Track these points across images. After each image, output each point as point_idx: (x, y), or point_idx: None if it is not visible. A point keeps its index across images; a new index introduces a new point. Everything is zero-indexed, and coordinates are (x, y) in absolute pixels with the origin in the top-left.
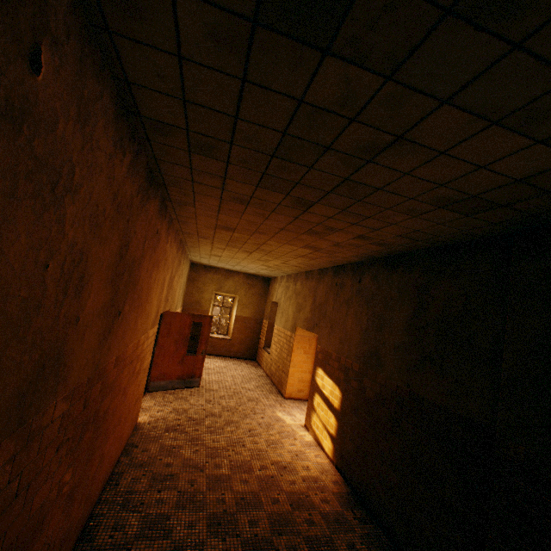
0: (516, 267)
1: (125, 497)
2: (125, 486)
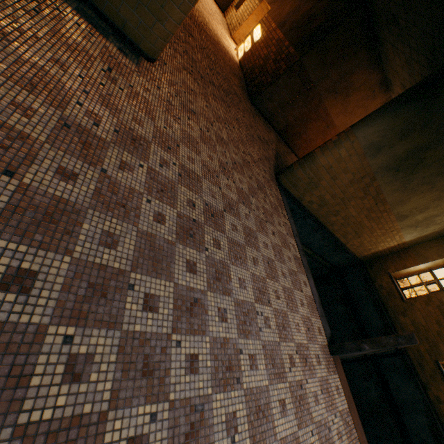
0: (337, 3)
1: None
2: None
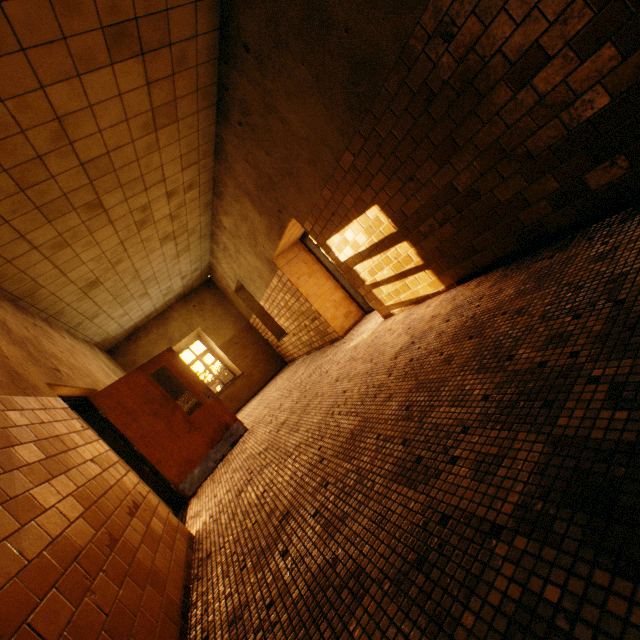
0: None
1: (231, 639)
2: (221, 624)
